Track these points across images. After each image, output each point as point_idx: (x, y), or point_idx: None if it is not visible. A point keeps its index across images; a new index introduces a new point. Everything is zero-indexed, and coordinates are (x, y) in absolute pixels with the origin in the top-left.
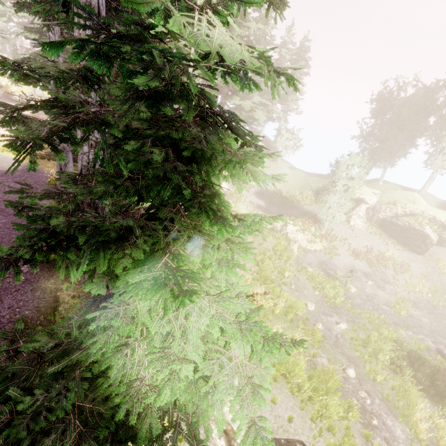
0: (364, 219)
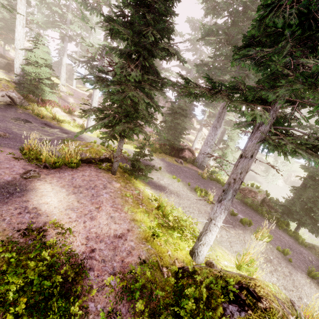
0: (282, 180)
